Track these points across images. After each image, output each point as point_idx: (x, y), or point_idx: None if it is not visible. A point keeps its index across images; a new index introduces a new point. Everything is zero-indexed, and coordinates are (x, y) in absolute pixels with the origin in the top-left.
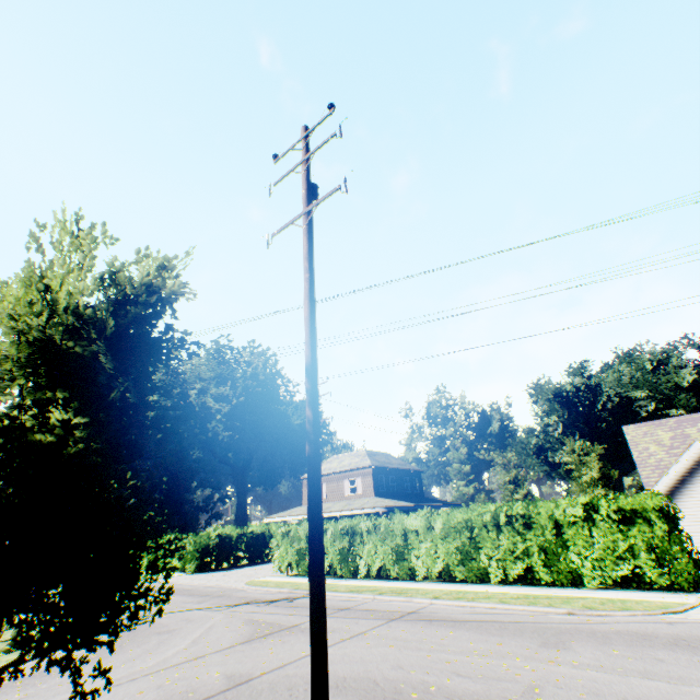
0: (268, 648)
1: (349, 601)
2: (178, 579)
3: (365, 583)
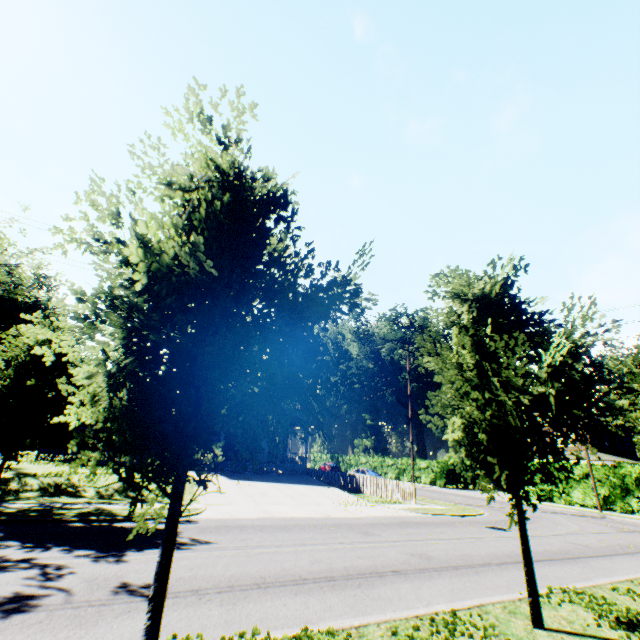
0: None
1: None
2: (442, 489)
3: None
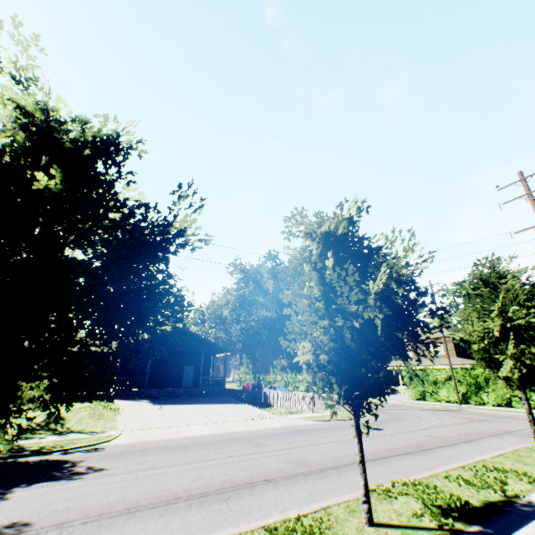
0: (494, 424)
1: (501, 414)
2: None
3: (496, 408)
